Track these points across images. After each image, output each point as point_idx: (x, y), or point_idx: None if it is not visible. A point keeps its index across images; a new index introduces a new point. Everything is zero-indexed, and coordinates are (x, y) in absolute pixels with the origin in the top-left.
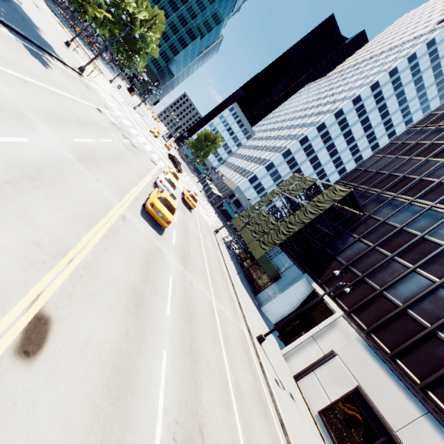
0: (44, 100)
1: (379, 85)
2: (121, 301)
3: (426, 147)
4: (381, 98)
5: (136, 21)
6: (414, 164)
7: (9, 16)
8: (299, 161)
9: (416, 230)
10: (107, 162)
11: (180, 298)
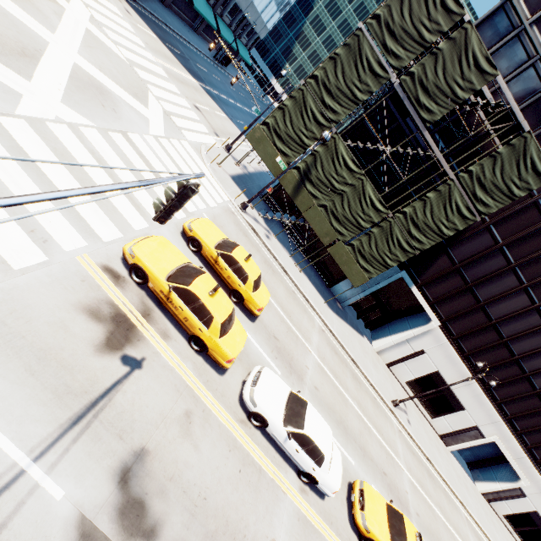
0: None
1: None
2: None
3: None
4: None
5: None
6: None
7: None
8: None
9: None
10: None
11: None
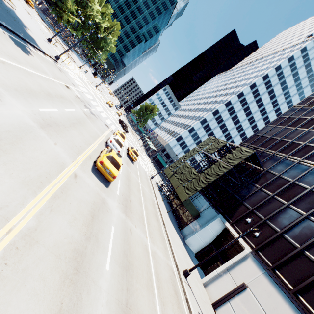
0: (17, 77)
1: (268, 76)
2: (60, 268)
3: (307, 121)
4: (270, 85)
5: (100, 28)
6: (299, 133)
7: (1, 16)
8: (212, 127)
9: (305, 184)
10: (67, 127)
11: (120, 248)
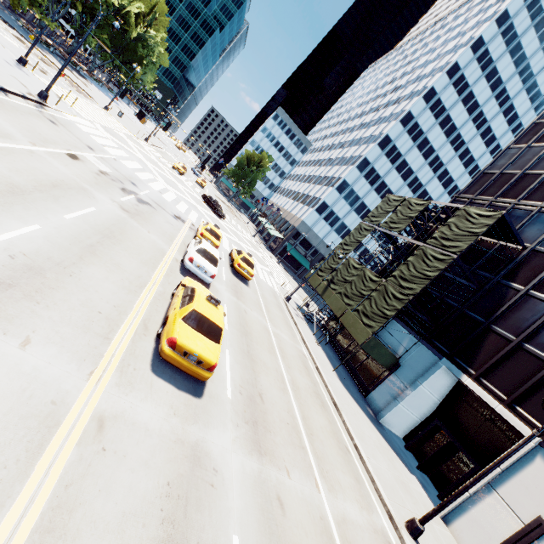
0: None
1: (484, 42)
2: None
3: None
4: (488, 61)
5: (128, 18)
6: None
7: None
8: (381, 172)
9: None
10: (71, 266)
11: None
